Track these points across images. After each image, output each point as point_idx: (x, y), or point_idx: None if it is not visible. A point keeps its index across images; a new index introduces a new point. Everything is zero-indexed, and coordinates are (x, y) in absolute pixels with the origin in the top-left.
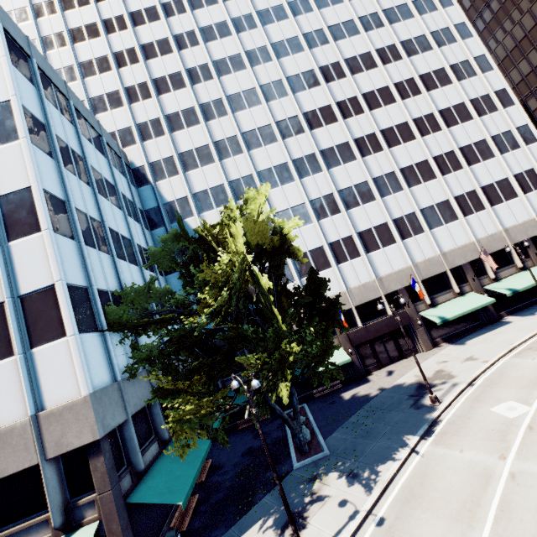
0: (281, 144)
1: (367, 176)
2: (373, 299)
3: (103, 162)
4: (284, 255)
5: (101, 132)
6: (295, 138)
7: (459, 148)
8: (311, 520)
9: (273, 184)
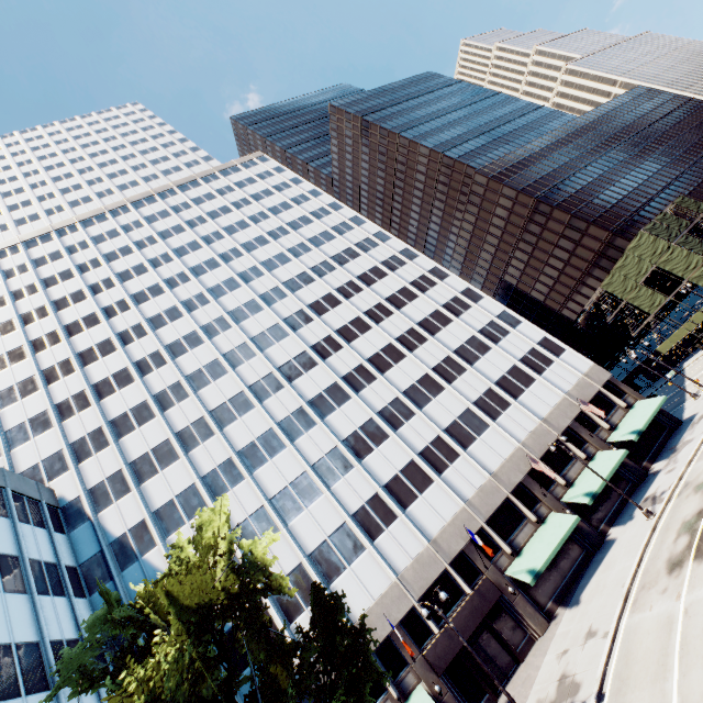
0: (260, 409)
1: (370, 412)
2: (437, 576)
3: (1, 527)
4: (258, 595)
5: (6, 482)
6: (275, 397)
7: (453, 351)
8: None
9: (260, 460)
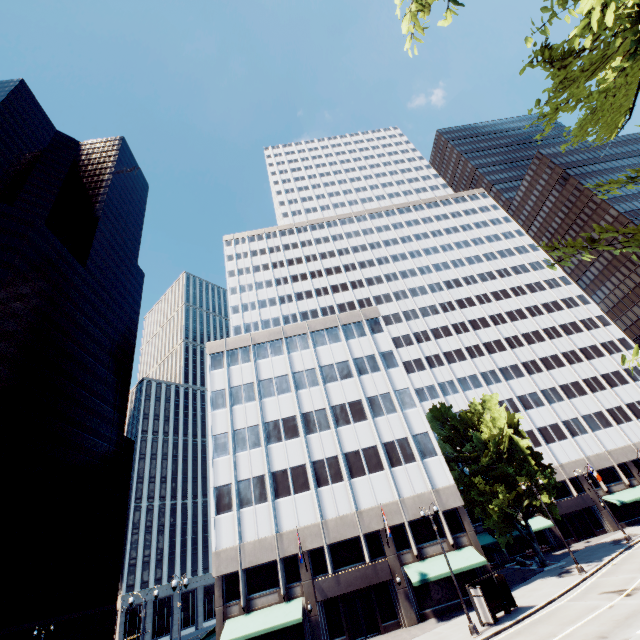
0: (470, 362)
1: (535, 388)
2: (559, 480)
3: None
4: (516, 433)
5: None
6: (479, 359)
7: (600, 375)
8: (574, 570)
9: (468, 387)
